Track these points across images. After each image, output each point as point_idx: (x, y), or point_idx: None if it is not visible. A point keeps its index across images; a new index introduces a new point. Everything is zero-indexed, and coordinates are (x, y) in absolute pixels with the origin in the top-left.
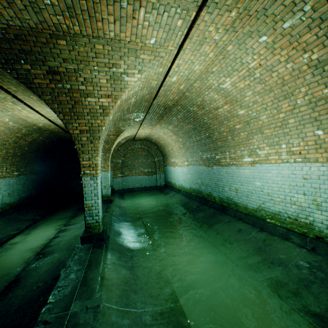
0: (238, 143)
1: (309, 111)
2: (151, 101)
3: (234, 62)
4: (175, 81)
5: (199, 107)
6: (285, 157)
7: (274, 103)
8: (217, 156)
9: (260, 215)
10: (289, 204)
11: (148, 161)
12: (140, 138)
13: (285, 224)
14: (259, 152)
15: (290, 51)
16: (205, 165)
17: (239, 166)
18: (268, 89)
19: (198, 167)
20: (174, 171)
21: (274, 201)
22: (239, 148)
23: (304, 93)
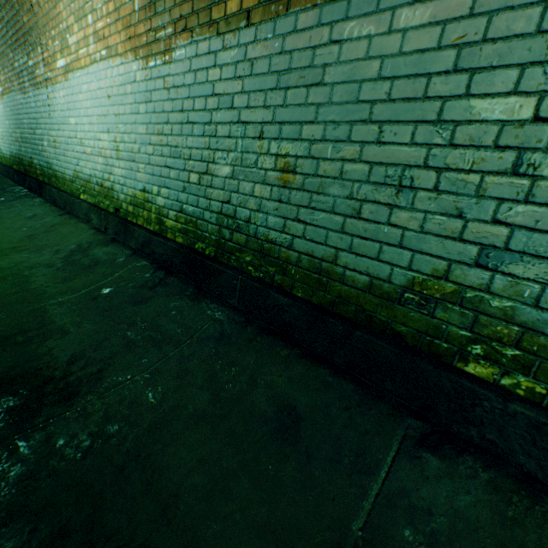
0: (48, 18)
1: None
2: None
3: None
4: None
5: None
6: (93, 49)
7: None
8: (31, 60)
9: (77, 190)
10: (98, 157)
11: None
12: None
13: (95, 198)
14: (70, 41)
15: None
16: (21, 89)
17: (55, 84)
18: None
19: (14, 97)
20: None
21: (87, 155)
22: (50, 32)
23: None
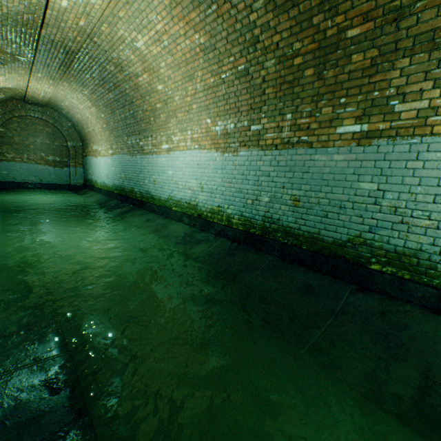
0: (159, 127)
1: (204, 98)
2: (40, 31)
3: (141, 15)
4: (67, 7)
5: (117, 67)
6: (189, 144)
7: (184, 84)
8: (141, 142)
9: (169, 205)
10: (187, 190)
11: (55, 144)
12: (37, 101)
13: (183, 209)
14: (174, 138)
15: (185, 26)
16: (130, 154)
17: (158, 155)
18: (178, 65)
19: (123, 157)
20: (96, 164)
21: (179, 189)
22: (160, 133)
23: (201, 78)
